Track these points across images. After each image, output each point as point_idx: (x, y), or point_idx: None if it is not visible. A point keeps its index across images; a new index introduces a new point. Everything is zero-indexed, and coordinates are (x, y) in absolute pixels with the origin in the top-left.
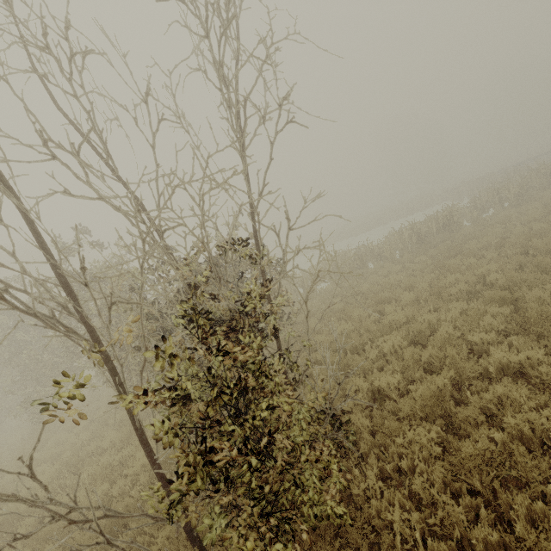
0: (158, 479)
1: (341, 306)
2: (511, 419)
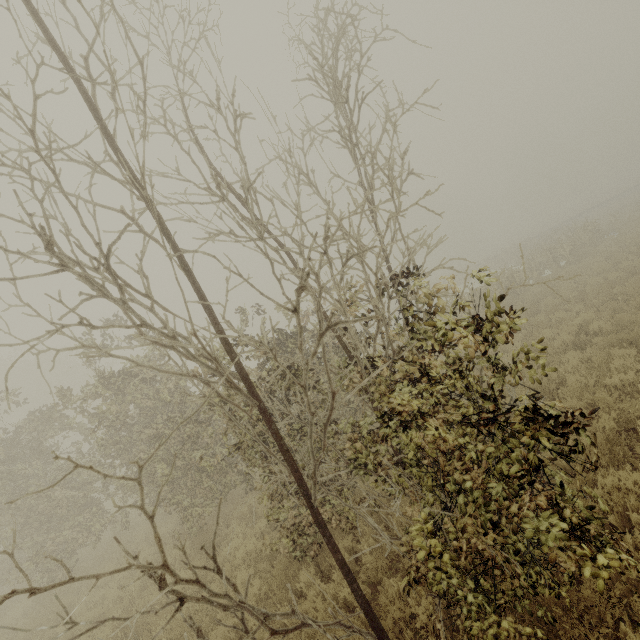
0: (343, 573)
1: None
2: None
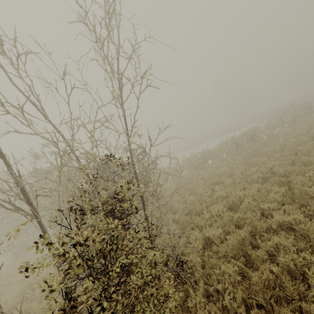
0: None
1: (191, 186)
2: (282, 259)
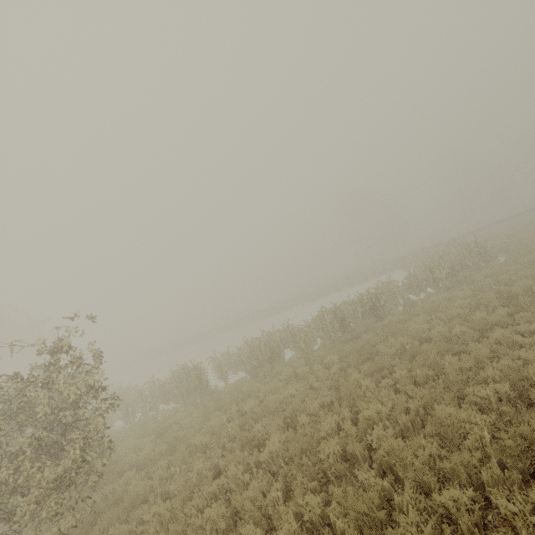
0: None
1: (206, 438)
2: None
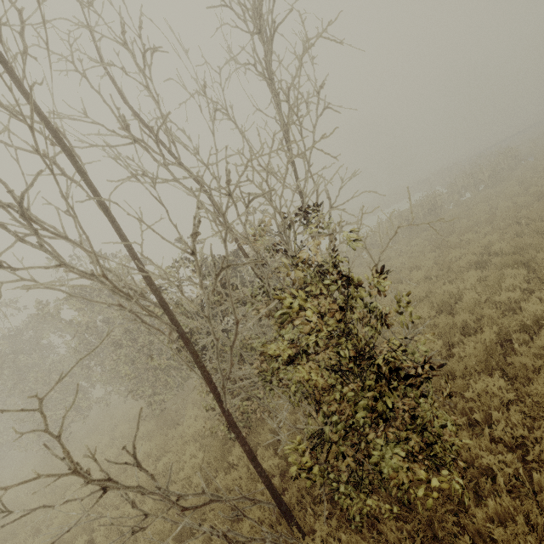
0: (250, 460)
1: None
2: None
